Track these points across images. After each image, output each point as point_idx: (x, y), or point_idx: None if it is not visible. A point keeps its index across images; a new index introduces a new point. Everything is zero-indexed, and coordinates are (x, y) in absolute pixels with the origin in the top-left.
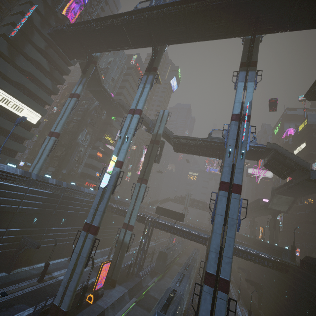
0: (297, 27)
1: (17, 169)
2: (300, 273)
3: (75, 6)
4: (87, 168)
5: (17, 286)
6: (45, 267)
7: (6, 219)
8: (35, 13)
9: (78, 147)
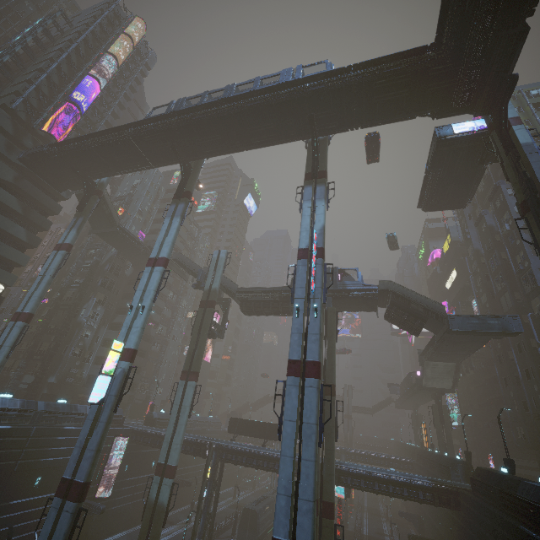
0: (367, 123)
1: None
2: (473, 504)
3: (69, 117)
4: (99, 365)
5: None
6: None
7: None
8: None
9: (80, 331)
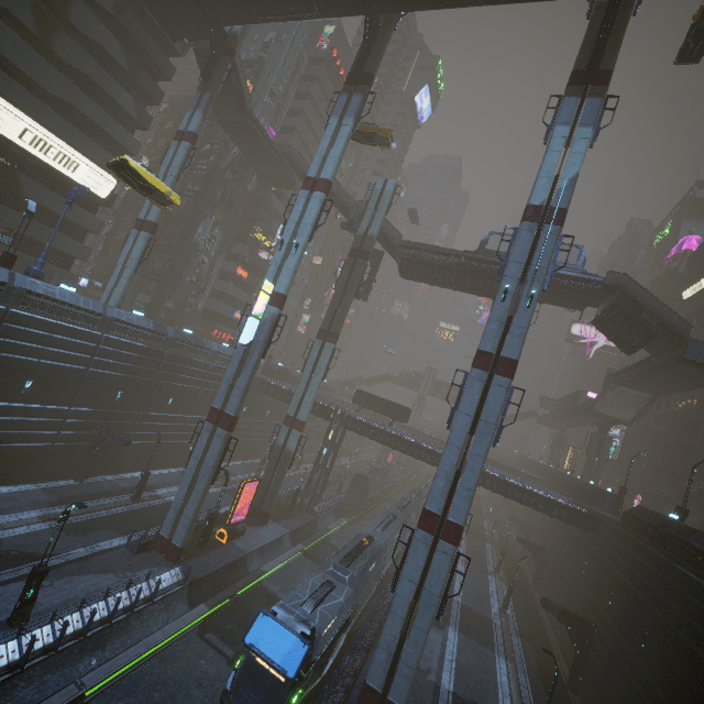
0: None
1: (78, 297)
2: (617, 534)
3: None
4: (216, 300)
5: (97, 502)
6: (143, 479)
7: (68, 389)
8: None
9: (197, 255)
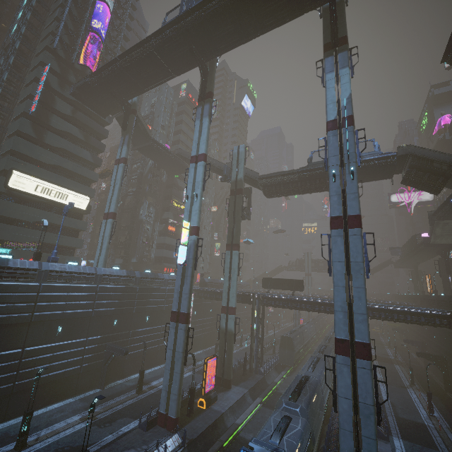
0: None
1: (79, 266)
2: None
3: (93, 48)
4: (160, 249)
5: (115, 400)
6: (141, 376)
7: (83, 326)
8: (50, 74)
9: (143, 226)
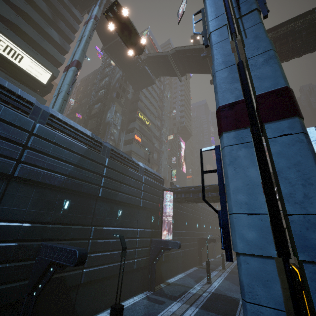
0: None
1: (2, 80)
2: None
3: None
4: None
5: None
6: None
7: None
8: None
9: (110, 127)
